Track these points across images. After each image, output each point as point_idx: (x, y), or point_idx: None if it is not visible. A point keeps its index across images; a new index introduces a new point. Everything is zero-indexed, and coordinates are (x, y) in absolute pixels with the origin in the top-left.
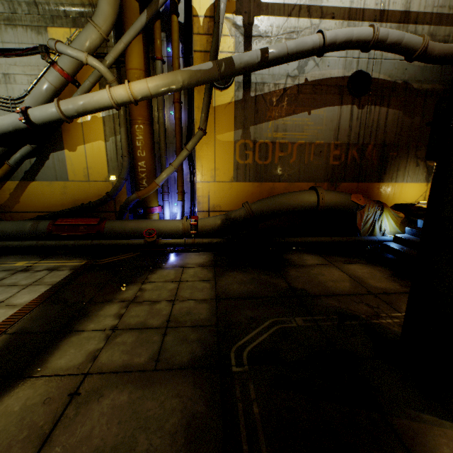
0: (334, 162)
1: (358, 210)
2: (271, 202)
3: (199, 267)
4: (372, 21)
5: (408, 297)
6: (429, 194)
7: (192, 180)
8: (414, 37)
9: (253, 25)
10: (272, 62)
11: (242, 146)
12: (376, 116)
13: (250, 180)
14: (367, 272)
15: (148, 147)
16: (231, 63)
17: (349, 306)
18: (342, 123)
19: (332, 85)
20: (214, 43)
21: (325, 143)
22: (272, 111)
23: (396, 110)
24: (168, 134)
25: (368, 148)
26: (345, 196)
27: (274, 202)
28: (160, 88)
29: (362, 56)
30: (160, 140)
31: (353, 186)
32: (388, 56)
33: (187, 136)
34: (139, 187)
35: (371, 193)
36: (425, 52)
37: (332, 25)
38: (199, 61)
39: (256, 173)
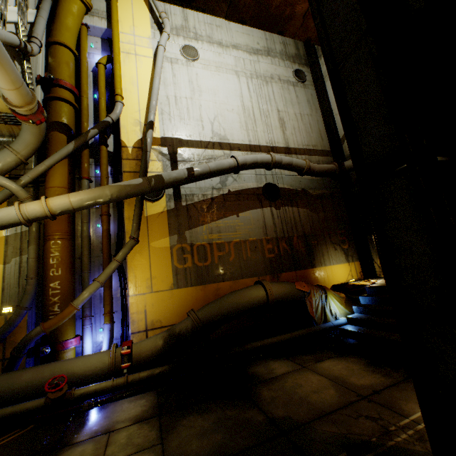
0: (270, 255)
1: (306, 297)
2: (219, 304)
3: (136, 424)
4: (267, 152)
5: (417, 395)
6: (381, 265)
7: (123, 294)
8: (299, 161)
9: (177, 153)
10: (198, 177)
11: (179, 250)
12: (291, 214)
13: (192, 284)
14: (342, 367)
15: (67, 263)
16: (160, 178)
17: (350, 428)
18: (267, 221)
19: (251, 193)
20: (143, 165)
21: (258, 239)
22: (205, 216)
23: (304, 209)
24: (93, 247)
25: (294, 240)
26: (289, 285)
27: (223, 304)
28: (85, 202)
29: (267, 174)
30: (82, 254)
31: (293, 274)
32: (286, 173)
33: (117, 246)
34: (48, 315)
35: (310, 279)
36: (310, 169)
37: (240, 154)
38: (129, 179)
39: (198, 275)
